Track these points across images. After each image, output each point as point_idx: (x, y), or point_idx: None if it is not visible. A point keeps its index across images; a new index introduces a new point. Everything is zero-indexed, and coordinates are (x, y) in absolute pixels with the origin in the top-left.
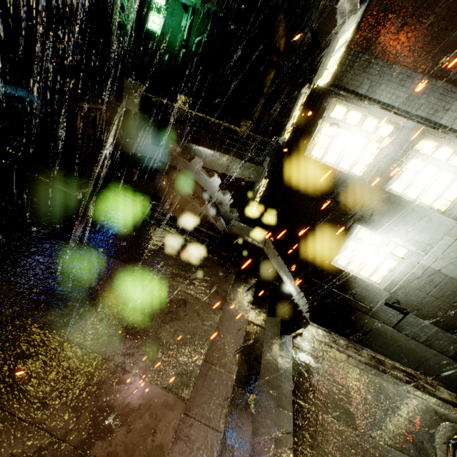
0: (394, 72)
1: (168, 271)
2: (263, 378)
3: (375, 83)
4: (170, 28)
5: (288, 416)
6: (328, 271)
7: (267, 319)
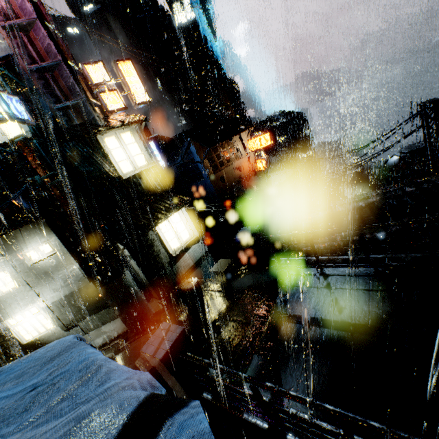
0: None
1: None
2: None
3: None
4: None
5: None
6: (29, 347)
7: None
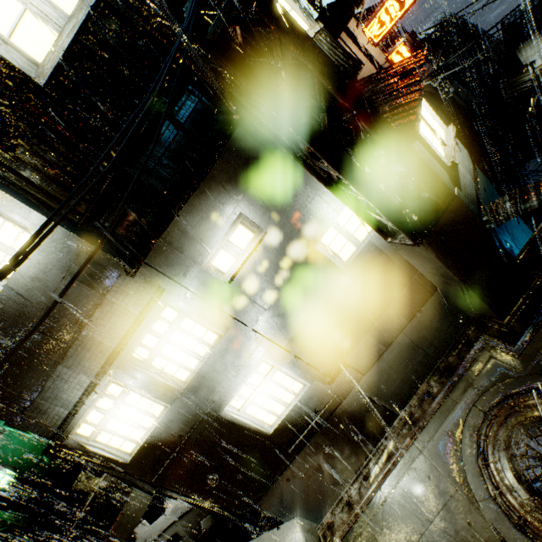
0: (51, 387)
1: None
2: None
3: (59, 402)
4: (19, 446)
5: None
6: (281, 435)
7: None
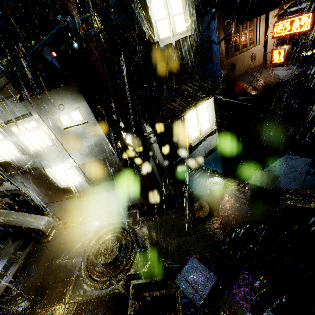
0: None
1: None
2: None
3: None
4: None
5: (9, 280)
6: (65, 190)
7: (15, 243)
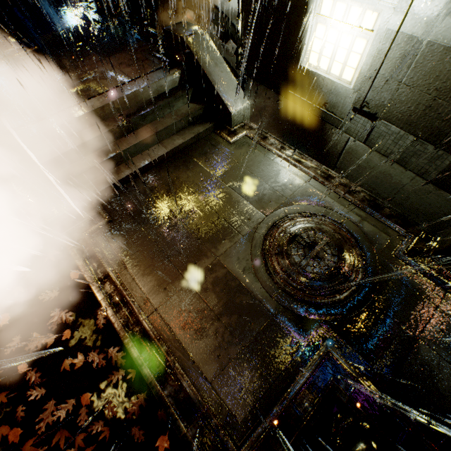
0: None
1: (120, 61)
2: (154, 126)
3: None
4: None
5: (165, 151)
6: (300, 77)
7: (191, 105)
